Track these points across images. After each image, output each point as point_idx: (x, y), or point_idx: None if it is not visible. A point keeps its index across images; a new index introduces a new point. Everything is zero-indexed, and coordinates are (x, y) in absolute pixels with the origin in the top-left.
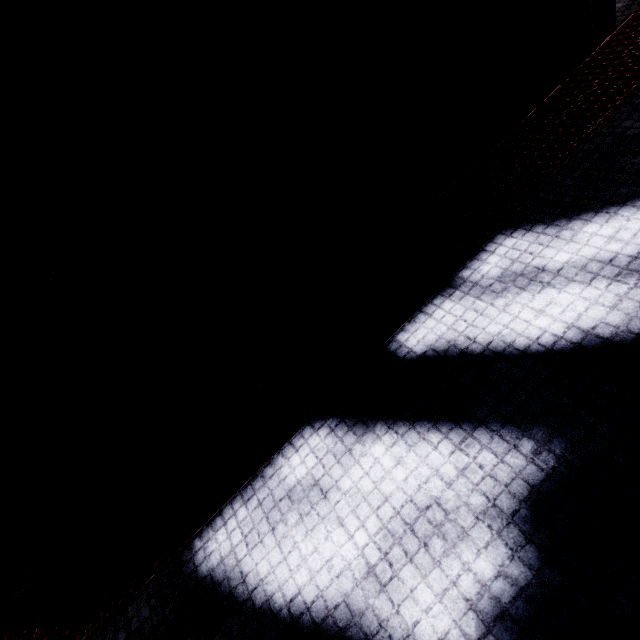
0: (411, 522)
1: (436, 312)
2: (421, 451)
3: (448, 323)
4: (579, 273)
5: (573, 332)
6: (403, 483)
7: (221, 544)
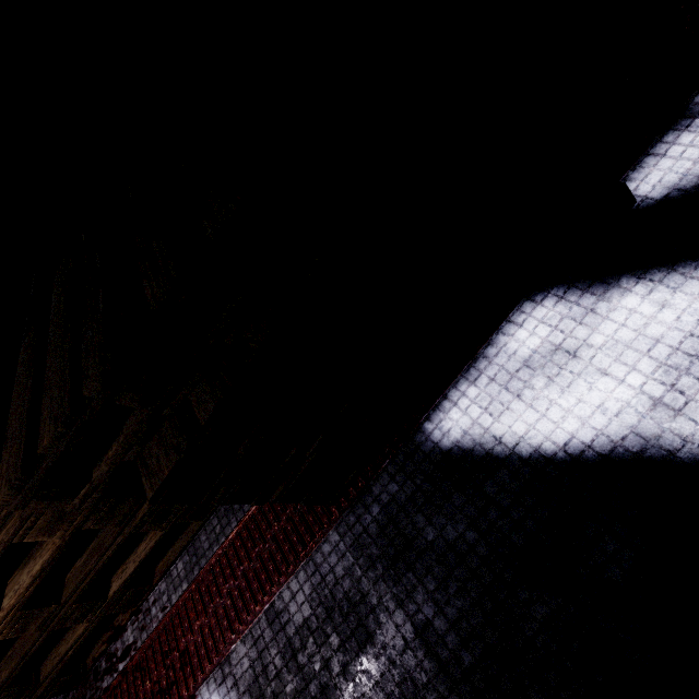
0: (697, 353)
1: (671, 150)
2: (691, 290)
3: (693, 157)
4: None
5: None
6: (675, 323)
7: (458, 421)
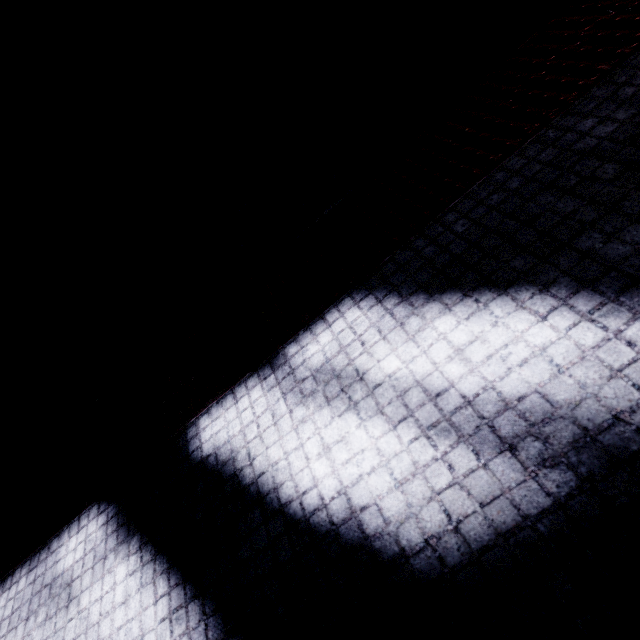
0: None
1: (243, 399)
2: (145, 598)
3: (244, 422)
4: (394, 402)
5: (340, 503)
6: (116, 632)
7: None
